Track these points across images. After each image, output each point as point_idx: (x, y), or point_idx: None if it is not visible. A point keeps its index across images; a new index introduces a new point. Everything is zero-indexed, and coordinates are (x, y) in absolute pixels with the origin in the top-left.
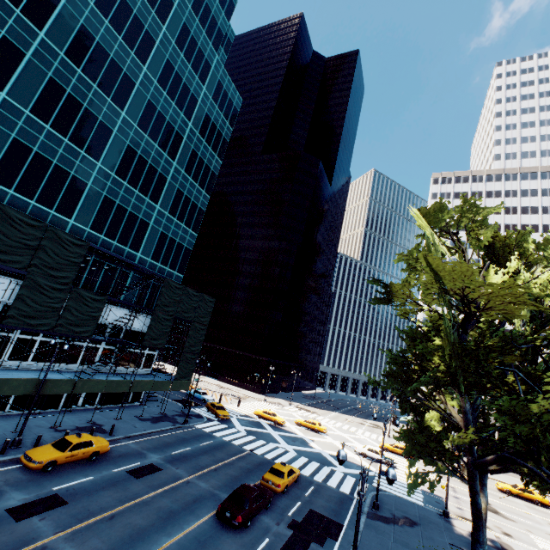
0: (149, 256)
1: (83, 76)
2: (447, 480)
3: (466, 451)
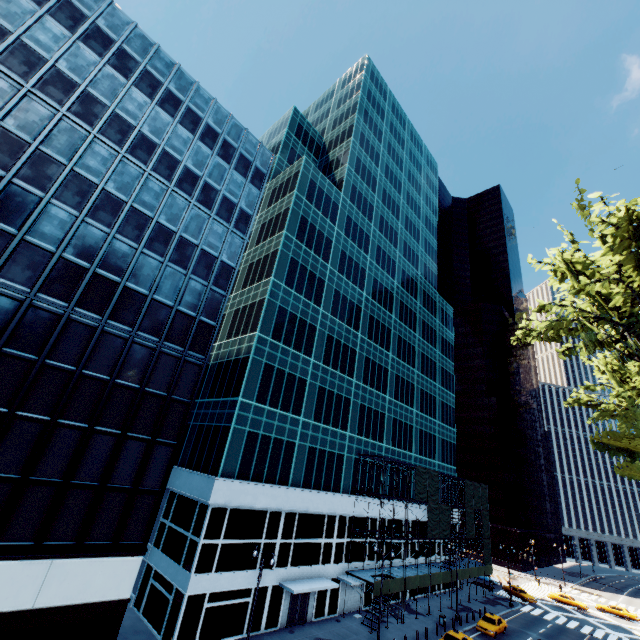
0: (440, 460)
1: (402, 362)
2: None
3: None
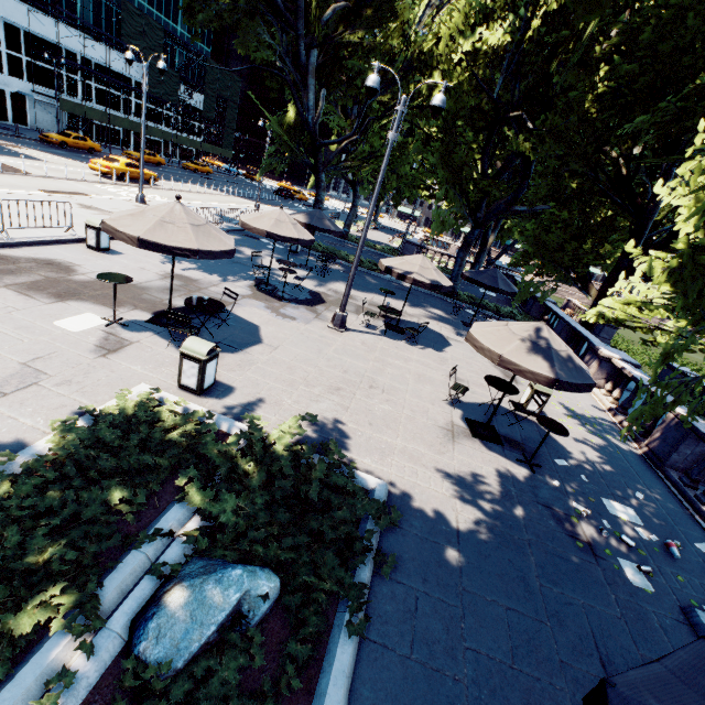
0: (186, 30)
1: None
2: None
3: None
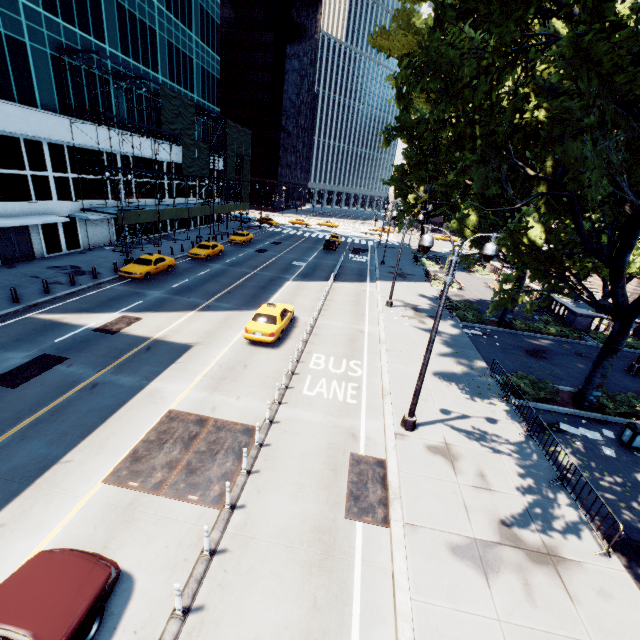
0: (200, 96)
1: None
2: (411, 231)
3: (423, 209)
